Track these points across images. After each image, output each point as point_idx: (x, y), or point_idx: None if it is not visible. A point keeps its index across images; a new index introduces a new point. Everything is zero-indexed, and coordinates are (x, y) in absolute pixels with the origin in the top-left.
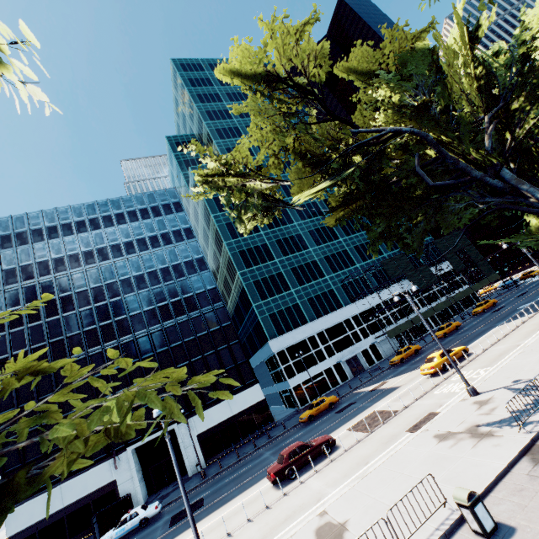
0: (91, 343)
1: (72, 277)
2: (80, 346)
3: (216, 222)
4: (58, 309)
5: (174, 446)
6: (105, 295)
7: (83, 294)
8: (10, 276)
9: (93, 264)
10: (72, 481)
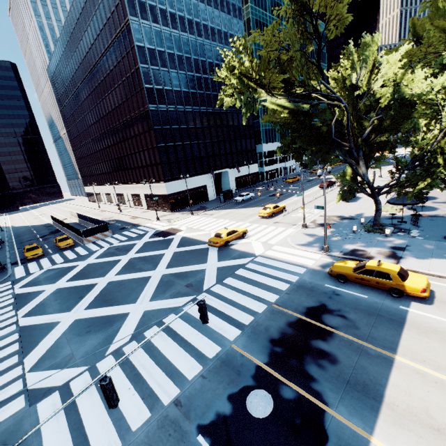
0: (194, 103)
1: (181, 39)
2: (189, 102)
3: (254, 44)
4: (176, 65)
5: (219, 180)
6: (201, 69)
7: (189, 60)
8: (143, 10)
9: (193, 35)
10: (190, 179)
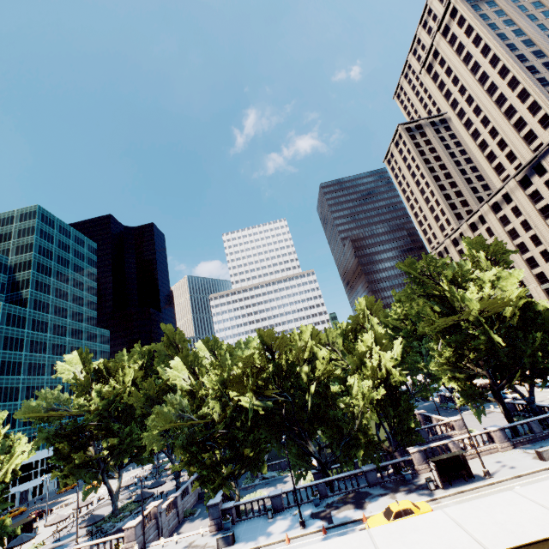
0: None
1: None
2: None
3: None
4: None
5: None
6: None
7: None
8: None
9: None
10: None
